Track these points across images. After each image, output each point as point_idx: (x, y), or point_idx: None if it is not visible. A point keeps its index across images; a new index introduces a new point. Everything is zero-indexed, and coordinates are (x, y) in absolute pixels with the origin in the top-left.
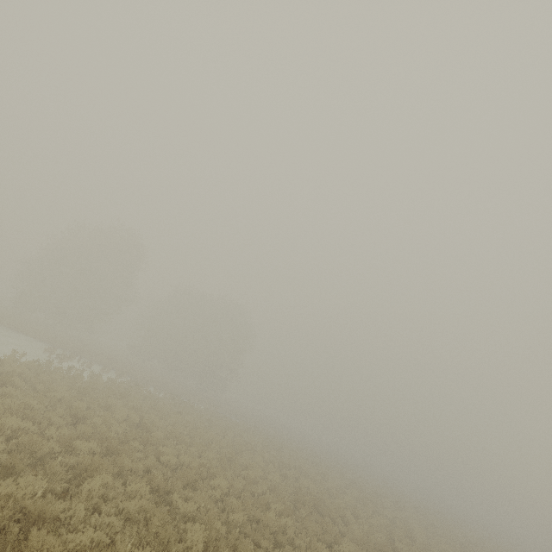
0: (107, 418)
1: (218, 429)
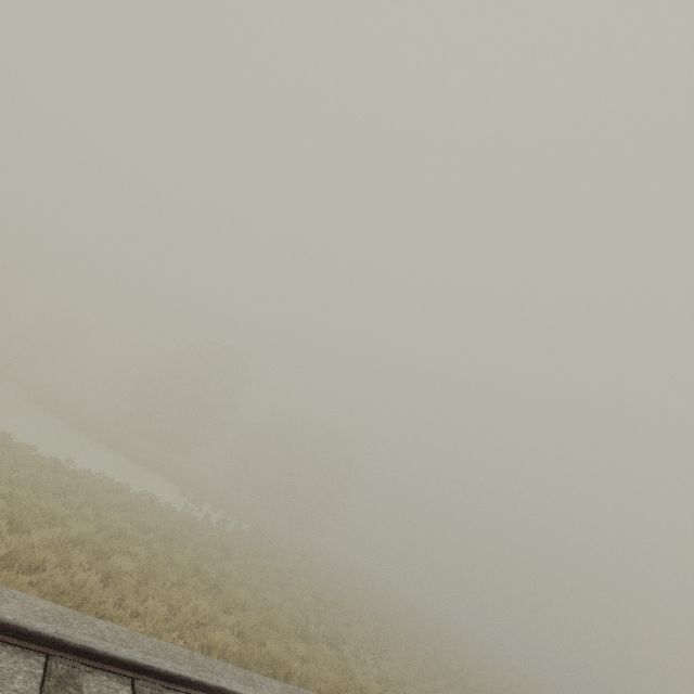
0: (298, 588)
1: (352, 595)
